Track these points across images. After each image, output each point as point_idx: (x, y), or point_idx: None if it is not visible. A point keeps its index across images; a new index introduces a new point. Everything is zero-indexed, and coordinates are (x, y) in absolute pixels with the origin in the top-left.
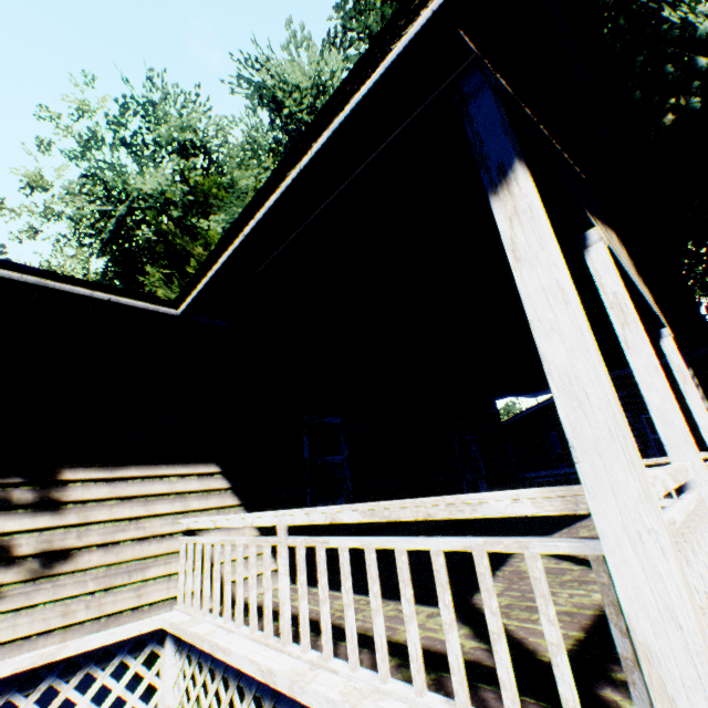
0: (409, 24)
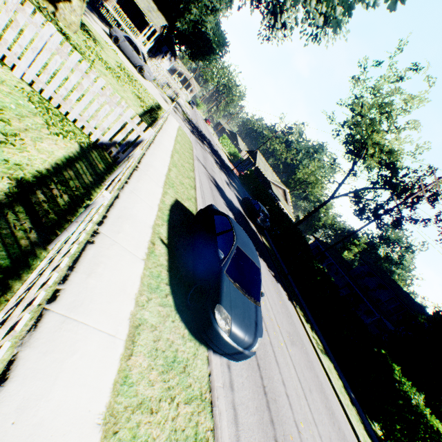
0: (151, 23)
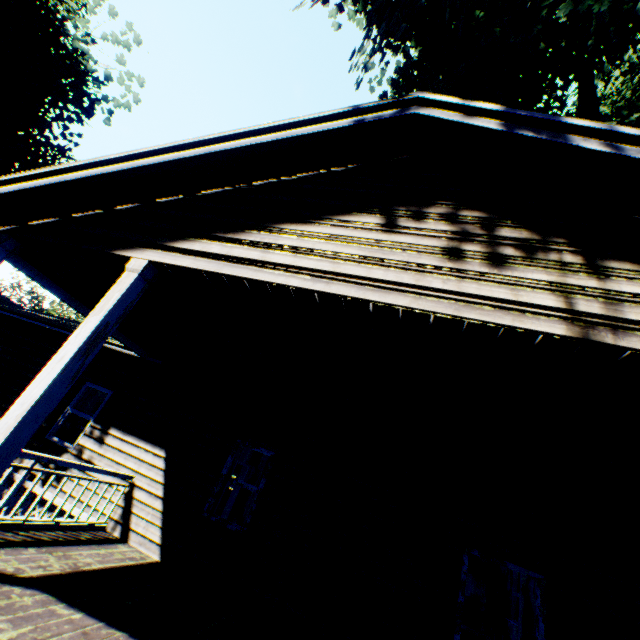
0: None
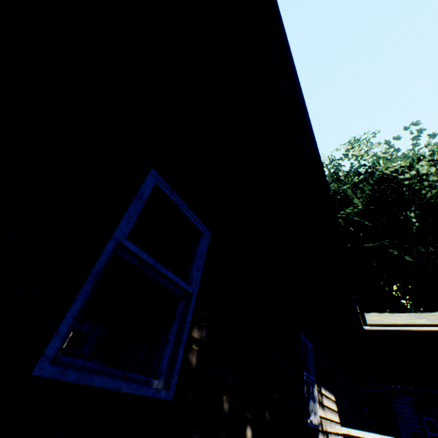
0: None
